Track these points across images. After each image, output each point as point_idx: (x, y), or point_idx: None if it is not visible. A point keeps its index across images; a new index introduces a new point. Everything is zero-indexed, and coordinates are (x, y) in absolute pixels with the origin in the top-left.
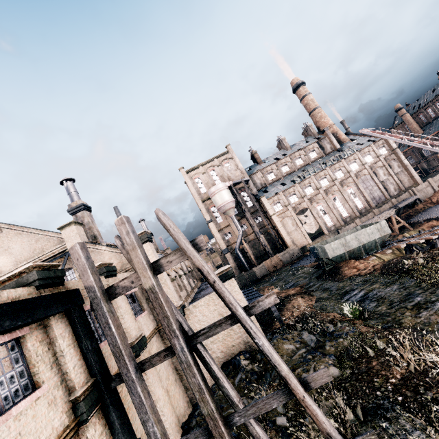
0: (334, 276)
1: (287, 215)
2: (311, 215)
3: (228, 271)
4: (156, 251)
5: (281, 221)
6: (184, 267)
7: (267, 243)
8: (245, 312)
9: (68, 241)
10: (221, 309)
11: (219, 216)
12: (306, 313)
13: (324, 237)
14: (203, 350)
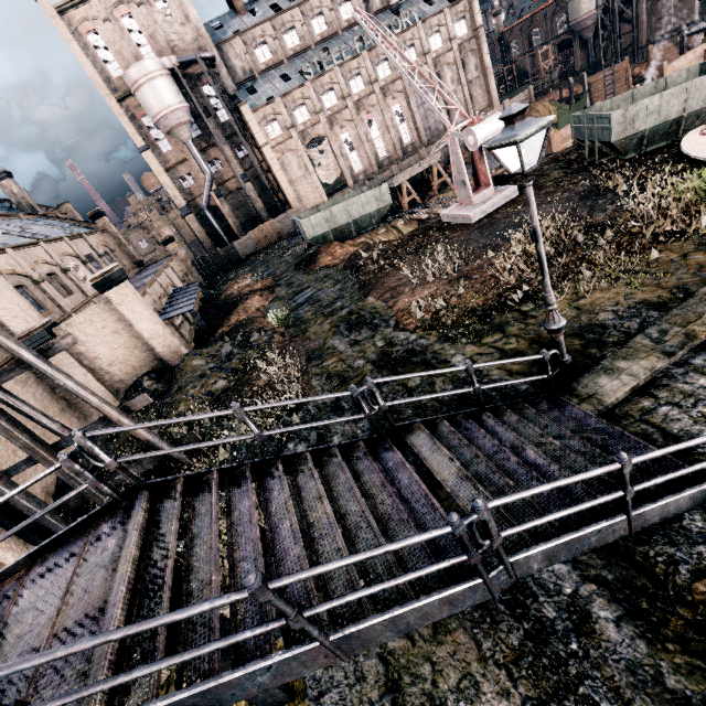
0: (308, 266)
1: (289, 147)
2: (330, 150)
3: (110, 276)
4: (28, 213)
5: (280, 158)
6: (87, 249)
7: (258, 199)
8: (40, 355)
9: None
10: (115, 325)
11: (162, 138)
12: (246, 319)
13: (346, 192)
14: (3, 395)
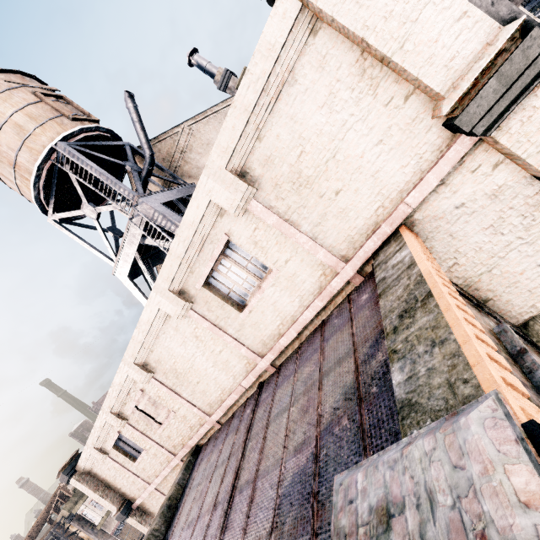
0: None
1: None
2: None
3: None
4: None
5: None
6: None
7: None
8: None
9: None
10: None
11: None
12: None
13: None
14: None
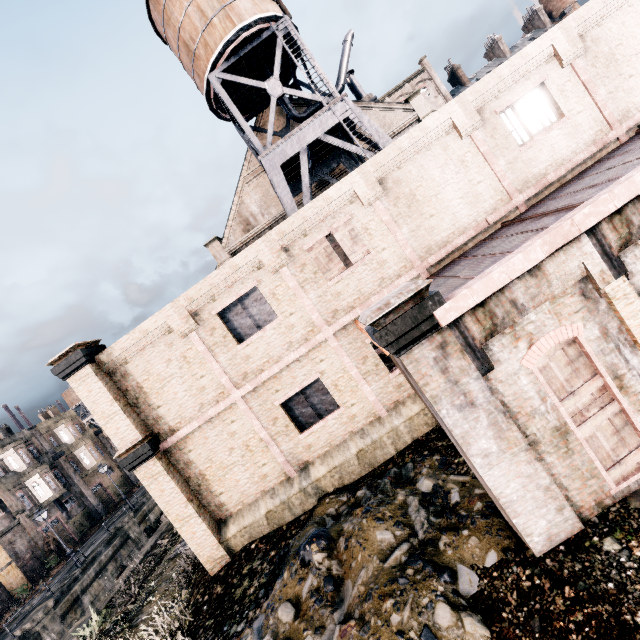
0: None
1: None
2: None
3: None
4: None
5: None
6: None
7: None
8: None
9: (419, 111)
10: None
11: None
12: None
13: None
14: None
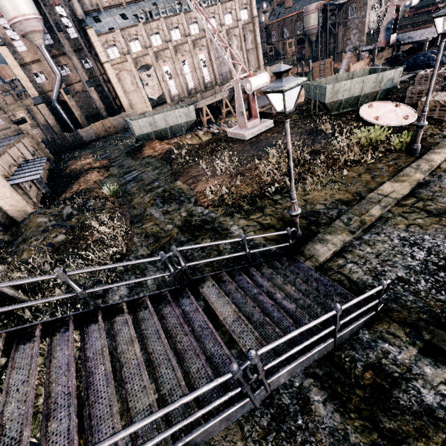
0: (136, 154)
1: (125, 67)
2: (155, 75)
3: None
4: None
5: (118, 74)
6: None
7: (100, 101)
8: None
9: None
10: None
11: (18, 39)
12: (85, 188)
13: (165, 107)
14: None
